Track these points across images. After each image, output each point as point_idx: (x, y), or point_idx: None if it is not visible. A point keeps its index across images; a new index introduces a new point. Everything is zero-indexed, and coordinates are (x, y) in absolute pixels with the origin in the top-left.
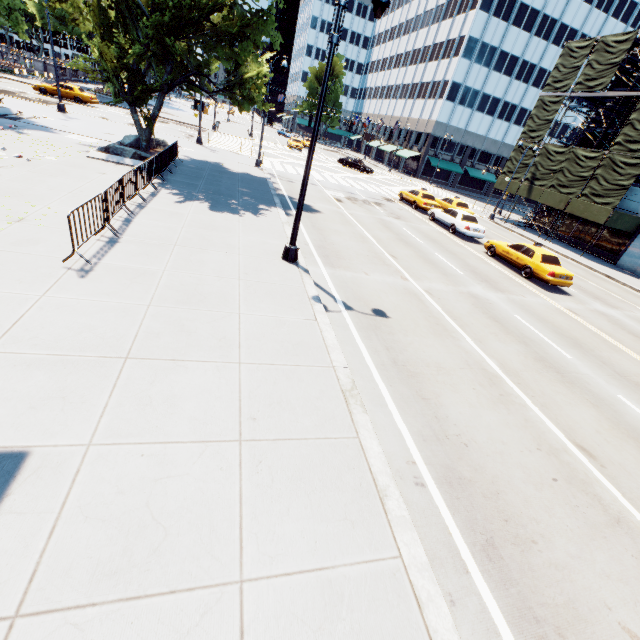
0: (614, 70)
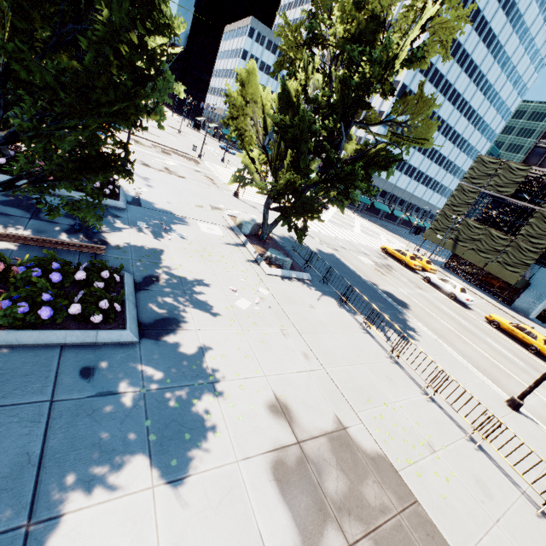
0: (516, 186)
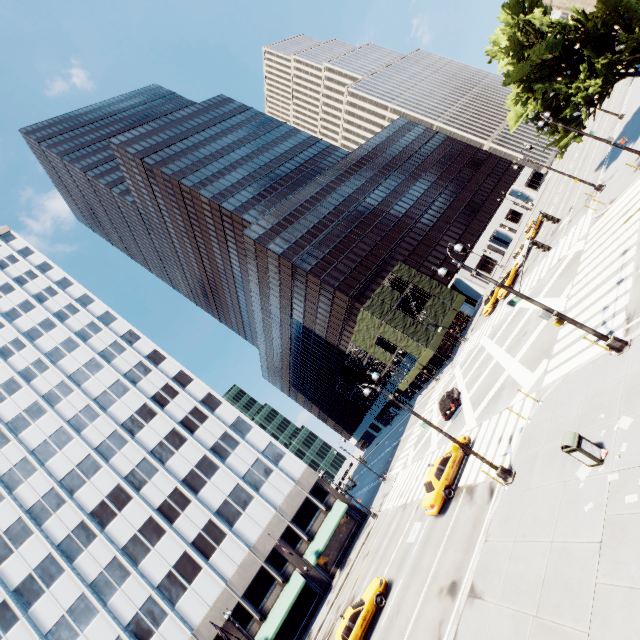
0: (394, 291)
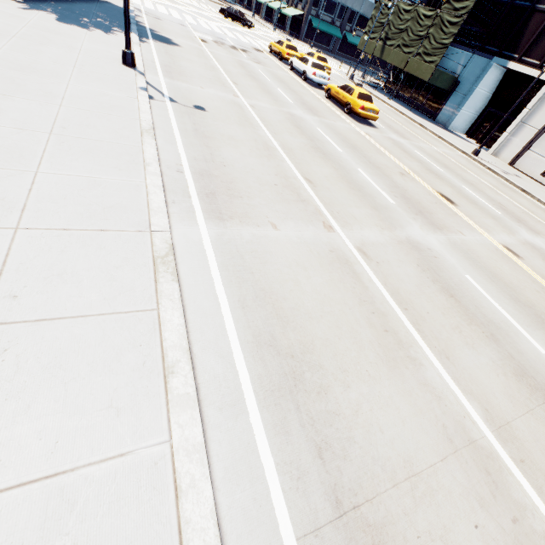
0: None
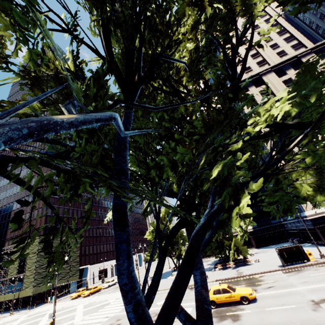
0: None
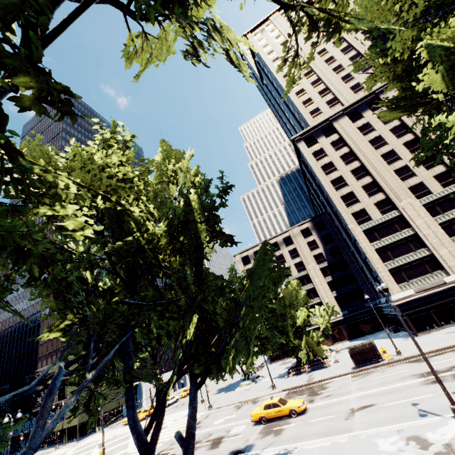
0: None
